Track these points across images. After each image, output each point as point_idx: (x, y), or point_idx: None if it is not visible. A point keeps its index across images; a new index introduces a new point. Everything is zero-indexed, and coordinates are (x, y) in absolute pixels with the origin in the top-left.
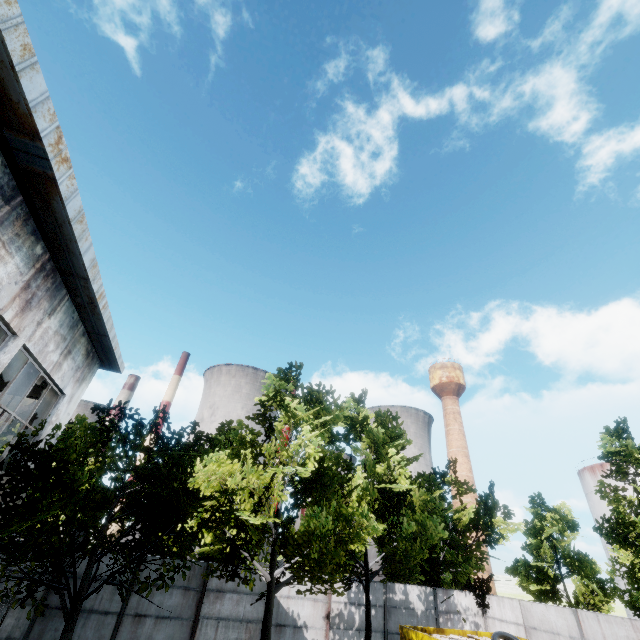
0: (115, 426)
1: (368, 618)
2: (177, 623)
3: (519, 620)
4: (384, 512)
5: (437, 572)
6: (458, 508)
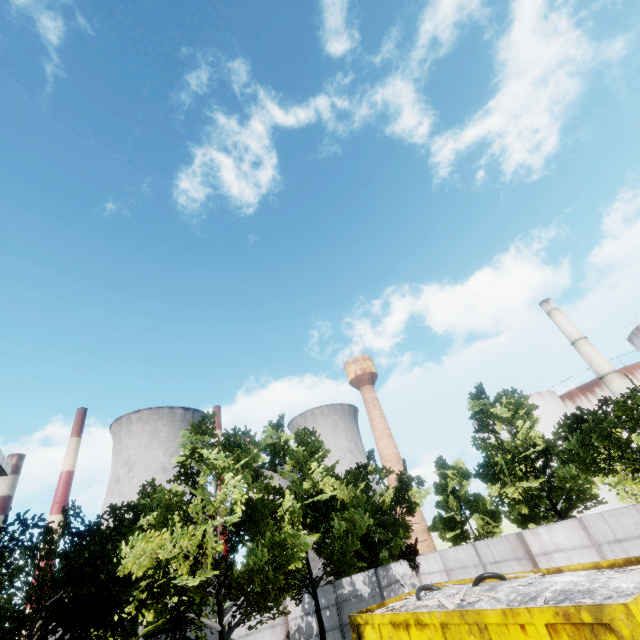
0: (17, 541)
1: (320, 622)
2: None
3: (441, 567)
4: (316, 523)
5: (375, 554)
6: (381, 493)
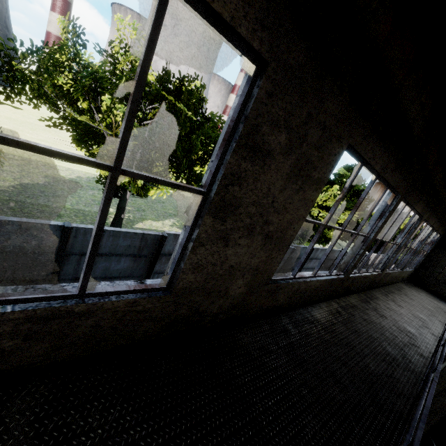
0: None
1: None
2: None
3: None
4: None
5: None
6: None
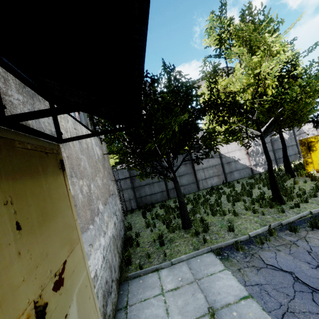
0: None
1: (283, 142)
2: (188, 175)
3: None
4: None
5: None
6: None
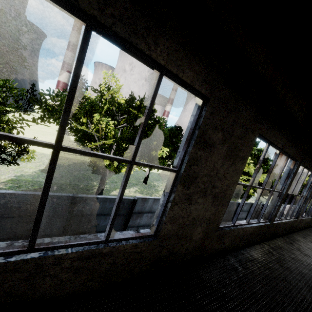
0: None
1: None
2: None
3: None
4: None
5: None
6: None
